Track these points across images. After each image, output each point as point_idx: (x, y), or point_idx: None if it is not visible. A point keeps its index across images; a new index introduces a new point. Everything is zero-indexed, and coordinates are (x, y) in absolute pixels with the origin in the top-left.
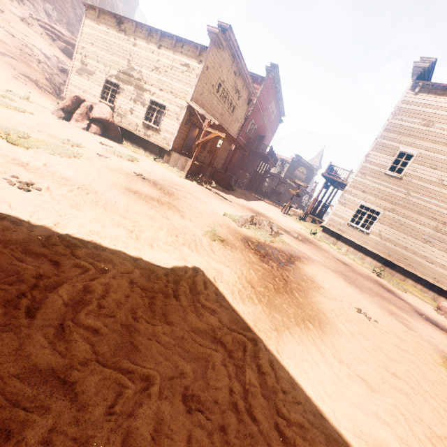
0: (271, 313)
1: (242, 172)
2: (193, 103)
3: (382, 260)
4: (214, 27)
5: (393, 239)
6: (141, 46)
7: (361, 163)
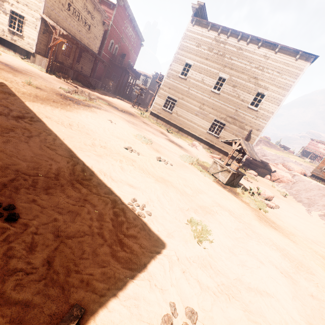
0: (38, 100)
1: (108, 80)
2: (45, 16)
3: (178, 128)
4: None
5: (182, 115)
6: None
7: (168, 70)
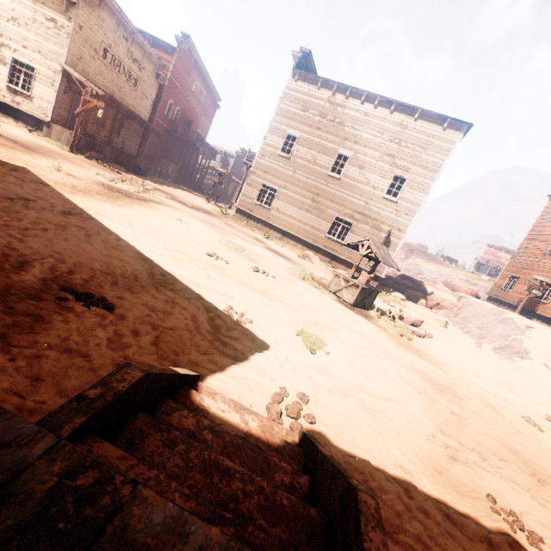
0: (77, 192)
1: (165, 161)
2: (69, 67)
3: (281, 232)
4: None
5: (287, 212)
6: None
7: (261, 145)
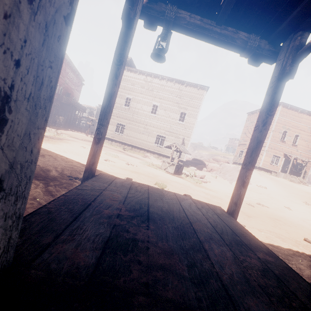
0: None
1: (57, 116)
2: None
3: (131, 146)
4: None
5: (132, 136)
6: None
7: None
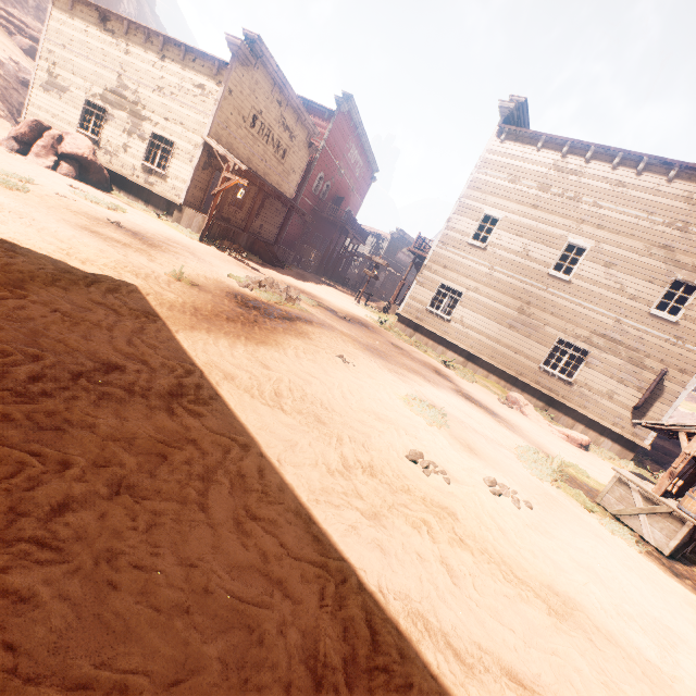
0: (199, 323)
1: (306, 247)
2: (211, 139)
3: (464, 354)
4: (234, 37)
5: (476, 326)
6: (137, 55)
7: (442, 230)
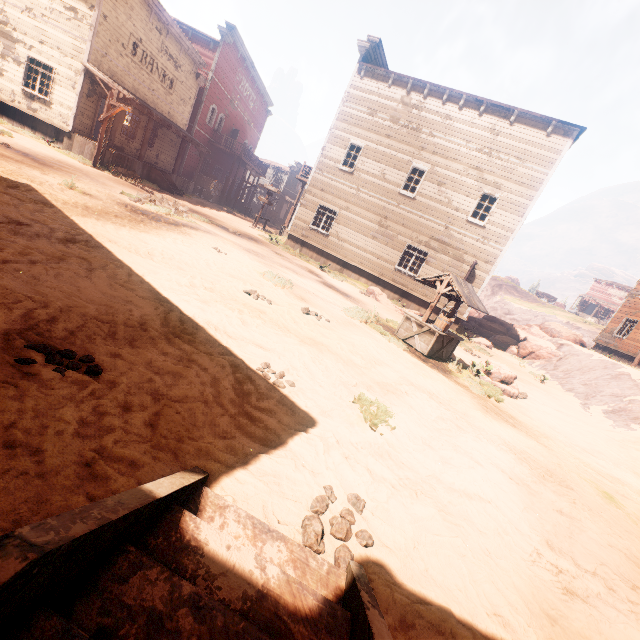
0: (90, 214)
1: (206, 178)
2: (92, 66)
3: (341, 263)
4: None
5: (348, 239)
6: None
7: (318, 158)
